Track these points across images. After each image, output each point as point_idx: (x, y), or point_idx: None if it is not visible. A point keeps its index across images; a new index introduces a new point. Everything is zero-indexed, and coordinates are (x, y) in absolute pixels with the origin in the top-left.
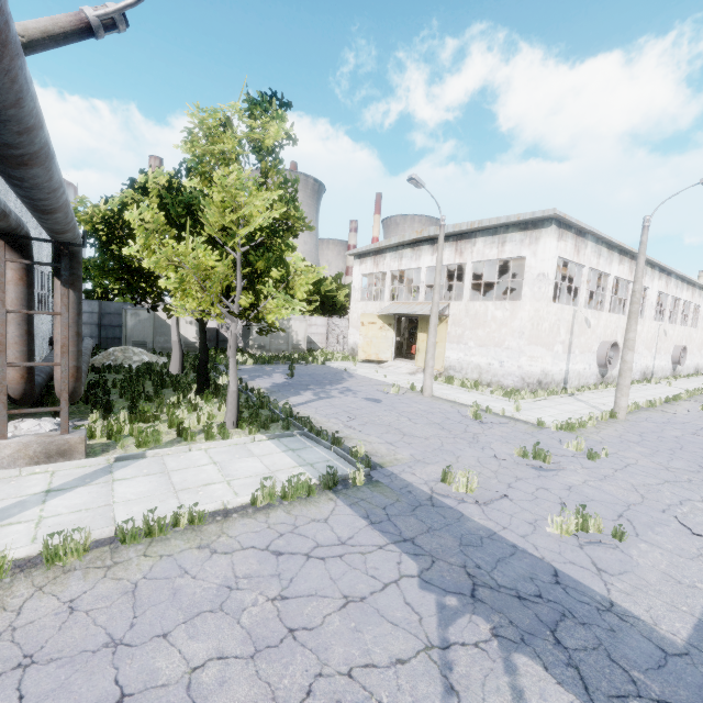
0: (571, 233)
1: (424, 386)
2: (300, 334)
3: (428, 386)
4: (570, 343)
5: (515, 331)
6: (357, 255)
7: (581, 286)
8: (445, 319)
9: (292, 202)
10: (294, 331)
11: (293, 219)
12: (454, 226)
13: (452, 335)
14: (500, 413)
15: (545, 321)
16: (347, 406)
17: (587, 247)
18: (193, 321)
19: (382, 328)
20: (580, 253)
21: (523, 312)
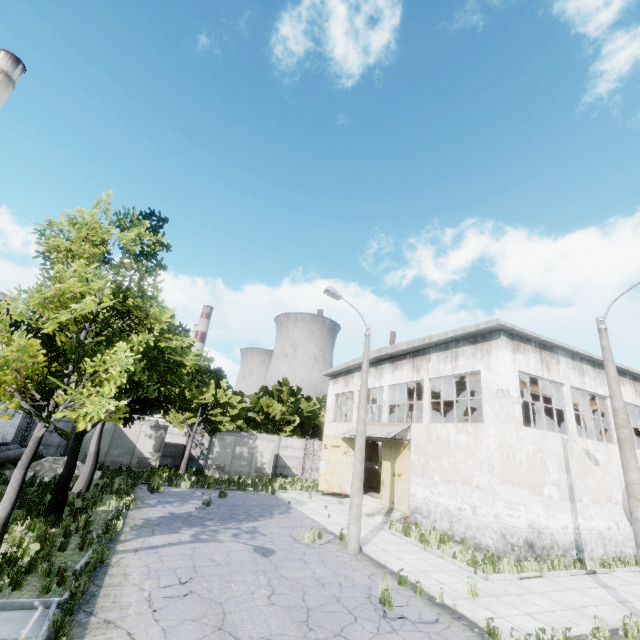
0: (531, 346)
1: (348, 534)
2: (266, 455)
3: (353, 535)
4: (570, 485)
5: (483, 462)
6: (332, 375)
7: (566, 408)
8: (407, 444)
9: (154, 298)
10: (260, 451)
11: (136, 310)
12: (407, 343)
13: (415, 465)
14: (436, 598)
15: (518, 450)
16: (209, 558)
17: (559, 363)
18: (154, 434)
19: (347, 453)
20: (551, 368)
21: (488, 437)
